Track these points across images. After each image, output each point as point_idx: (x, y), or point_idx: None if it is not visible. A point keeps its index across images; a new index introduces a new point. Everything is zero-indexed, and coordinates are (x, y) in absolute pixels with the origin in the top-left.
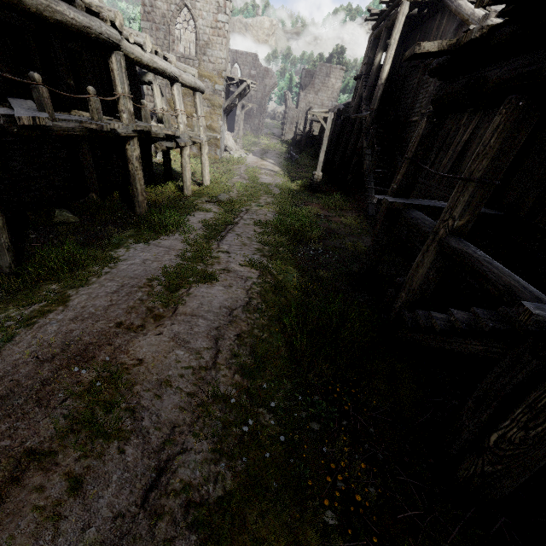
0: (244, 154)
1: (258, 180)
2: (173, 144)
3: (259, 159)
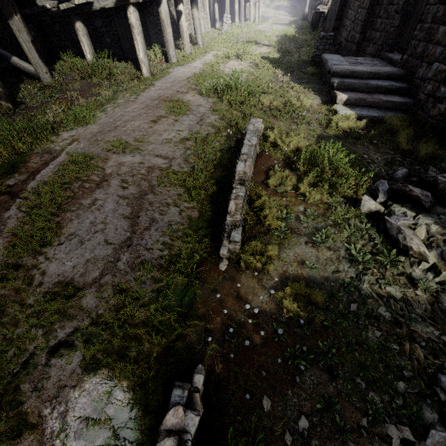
0: (268, 10)
1: (279, 18)
2: (257, 0)
3: (276, 11)
